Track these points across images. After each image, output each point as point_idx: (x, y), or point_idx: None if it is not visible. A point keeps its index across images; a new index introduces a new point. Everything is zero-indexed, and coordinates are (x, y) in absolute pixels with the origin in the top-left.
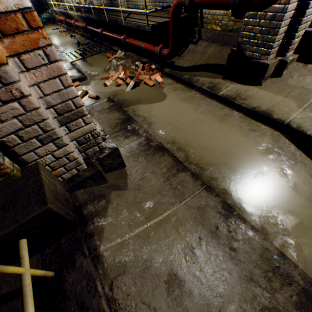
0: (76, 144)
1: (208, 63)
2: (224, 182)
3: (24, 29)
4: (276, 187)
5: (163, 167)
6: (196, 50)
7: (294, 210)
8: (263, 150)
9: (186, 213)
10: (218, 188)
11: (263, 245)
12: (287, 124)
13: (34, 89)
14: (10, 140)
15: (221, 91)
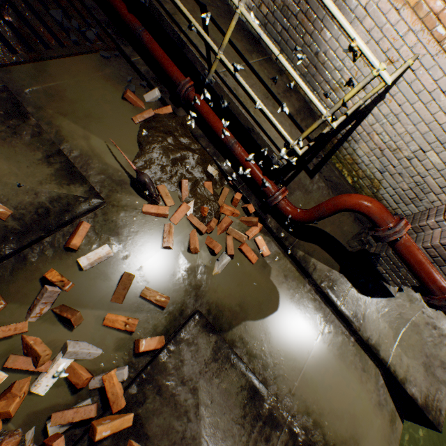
0: None
1: (324, 228)
2: None
3: None
4: (376, 442)
5: None
6: (310, 191)
7: None
8: (371, 401)
9: None
10: None
11: None
12: (388, 367)
13: None
14: None
15: (340, 300)
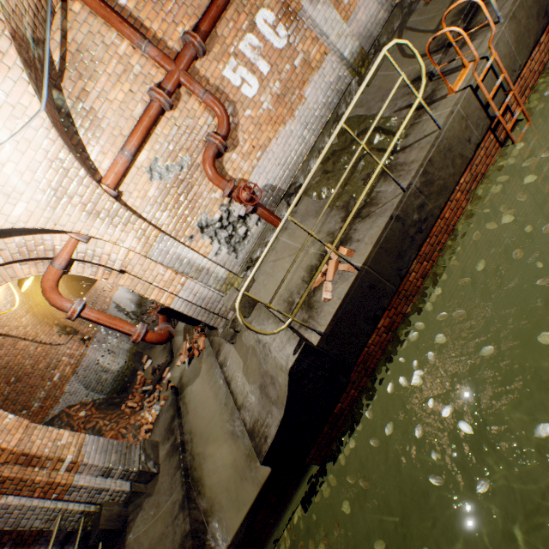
0: (121, 479)
1: None
2: (199, 470)
3: (74, 465)
4: (224, 467)
5: (173, 467)
6: None
7: (229, 487)
8: (223, 429)
9: (169, 508)
10: (196, 478)
11: (185, 527)
12: (233, 396)
13: (89, 475)
14: (89, 499)
15: (220, 356)
